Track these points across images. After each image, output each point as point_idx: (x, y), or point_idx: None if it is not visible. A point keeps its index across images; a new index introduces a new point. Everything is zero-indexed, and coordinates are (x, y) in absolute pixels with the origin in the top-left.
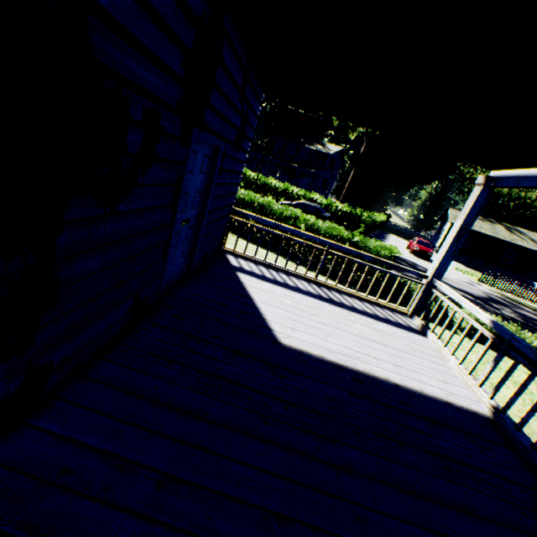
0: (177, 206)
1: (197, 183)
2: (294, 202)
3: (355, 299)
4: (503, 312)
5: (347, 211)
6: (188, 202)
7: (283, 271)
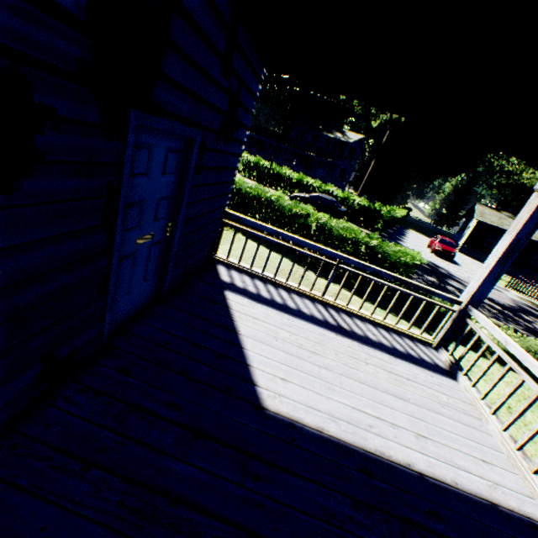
0: (116, 225)
1: (160, 187)
2: (308, 195)
3: (369, 324)
4: (535, 326)
5: (365, 205)
6: (145, 214)
7: (283, 286)
